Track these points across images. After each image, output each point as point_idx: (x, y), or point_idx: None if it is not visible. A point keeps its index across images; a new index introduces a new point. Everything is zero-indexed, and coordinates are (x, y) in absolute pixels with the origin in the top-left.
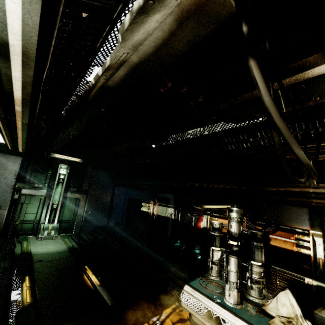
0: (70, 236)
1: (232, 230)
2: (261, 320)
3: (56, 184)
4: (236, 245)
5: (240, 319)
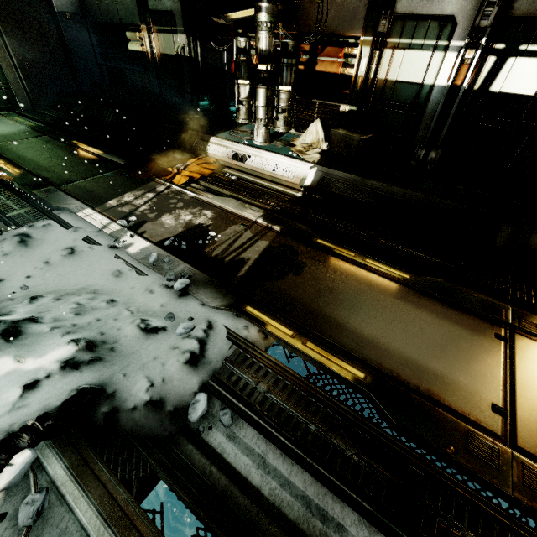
0: (21, 115)
1: (261, 46)
2: (285, 149)
3: None
4: (266, 70)
5: (265, 151)
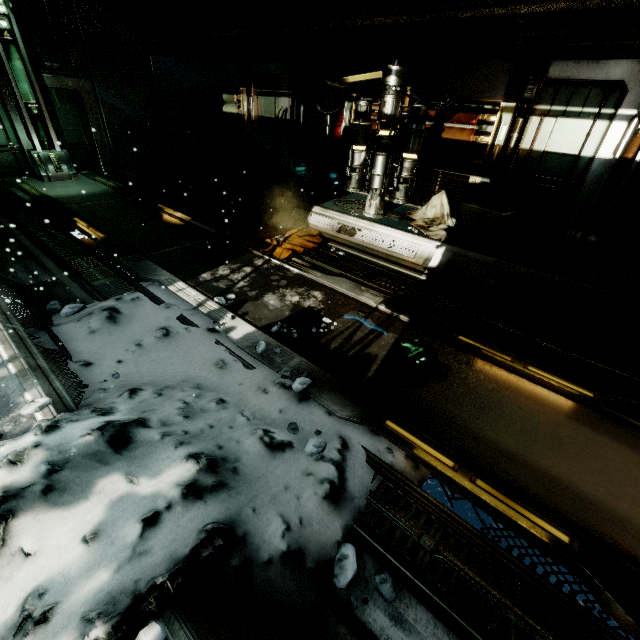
0: (102, 175)
1: (386, 110)
2: (402, 224)
3: (1, 47)
4: (388, 136)
5: (379, 224)
